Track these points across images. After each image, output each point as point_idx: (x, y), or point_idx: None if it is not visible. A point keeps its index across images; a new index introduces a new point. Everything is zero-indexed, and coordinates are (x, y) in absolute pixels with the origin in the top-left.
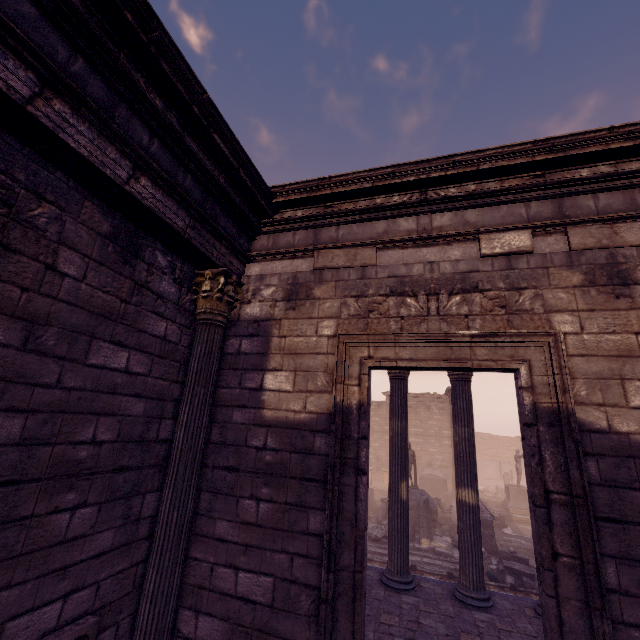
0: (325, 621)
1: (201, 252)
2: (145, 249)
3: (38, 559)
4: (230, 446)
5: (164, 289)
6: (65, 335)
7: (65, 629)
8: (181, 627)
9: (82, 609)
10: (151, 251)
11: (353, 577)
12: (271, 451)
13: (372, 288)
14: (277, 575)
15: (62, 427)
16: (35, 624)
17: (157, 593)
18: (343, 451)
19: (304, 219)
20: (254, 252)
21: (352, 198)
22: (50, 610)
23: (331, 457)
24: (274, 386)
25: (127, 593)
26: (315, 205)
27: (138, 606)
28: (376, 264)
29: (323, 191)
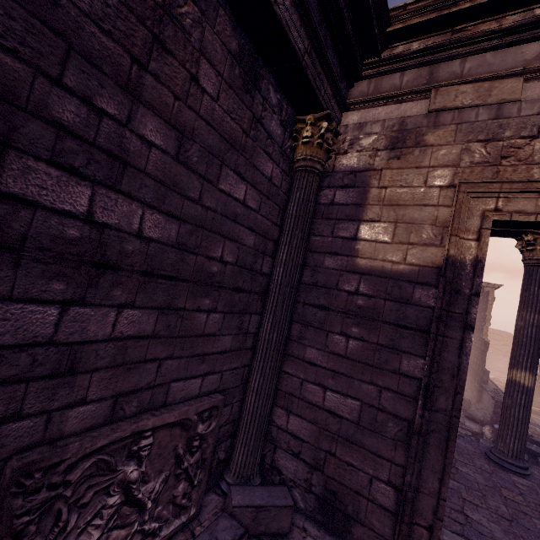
0: (416, 449)
1: (311, 88)
2: (261, 80)
3: (188, 343)
4: (321, 288)
5: (273, 129)
6: (204, 155)
7: (204, 398)
8: (275, 419)
9: (212, 388)
10: (266, 84)
11: (449, 420)
12: (363, 296)
13: (510, 129)
14: (364, 401)
15: (202, 241)
16: (187, 389)
17: (260, 390)
18: (450, 305)
19: (419, 53)
20: (353, 99)
21: (497, 13)
22: (195, 382)
23: (437, 308)
24: (370, 236)
25: (238, 385)
26: (439, 31)
27: (244, 396)
28: (521, 98)
29: (459, 5)
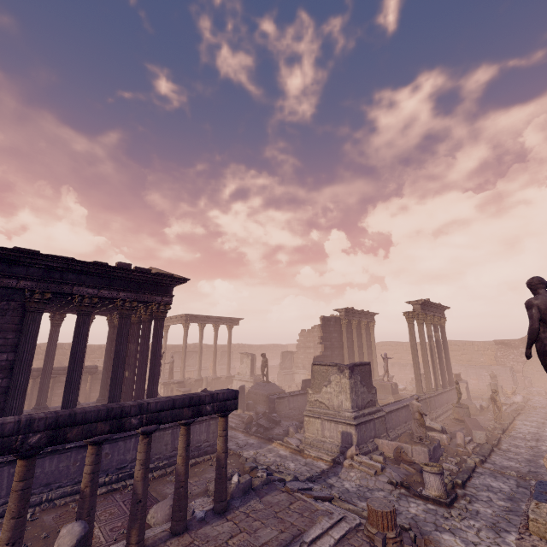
0: None
1: None
2: None
3: None
4: None
5: None
6: None
7: None
8: None
9: None
10: None
11: None
12: None
13: None
14: None
15: None
16: None
17: None
18: None
19: None
20: None
21: None
22: None
23: None
24: None
25: None
26: None
27: None
28: None
29: None
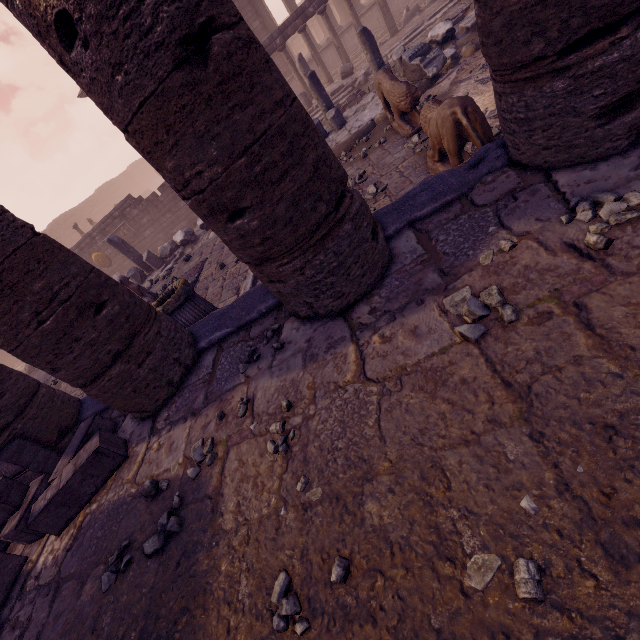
0: None
1: None
2: None
3: None
4: None
5: None
6: None
7: None
8: None
9: None
10: None
11: None
12: None
13: None
14: None
15: None
16: None
17: None
18: None
19: None
20: None
21: None
22: None
23: None
24: None
25: None
26: None
27: None
28: None
29: None
